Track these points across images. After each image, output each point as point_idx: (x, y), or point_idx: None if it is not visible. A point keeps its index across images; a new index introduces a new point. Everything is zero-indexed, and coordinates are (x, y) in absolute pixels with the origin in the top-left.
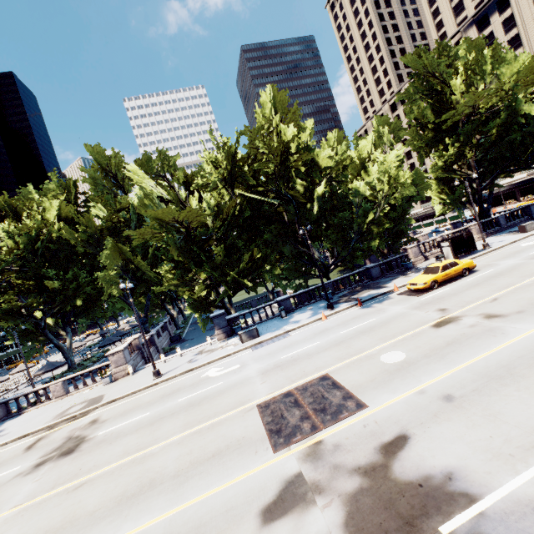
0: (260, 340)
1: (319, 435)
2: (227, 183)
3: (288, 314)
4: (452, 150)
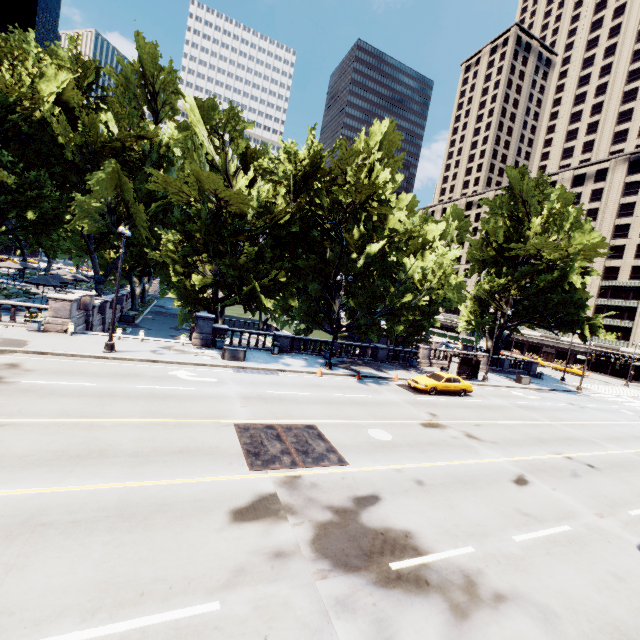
0: (245, 366)
1: (299, 471)
2: (296, 186)
3: (280, 354)
4: (503, 279)
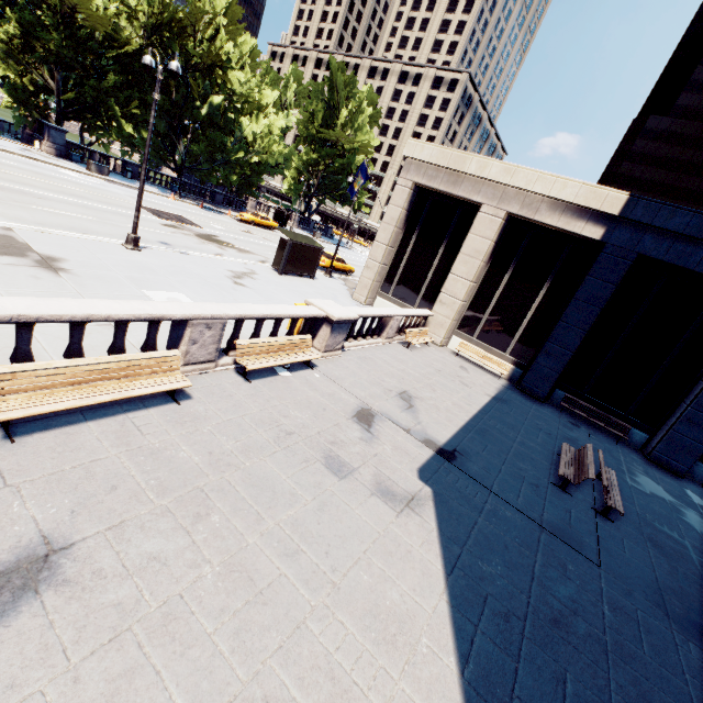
0: (113, 180)
1: (182, 224)
2: (152, 29)
3: (132, 179)
4: (314, 156)
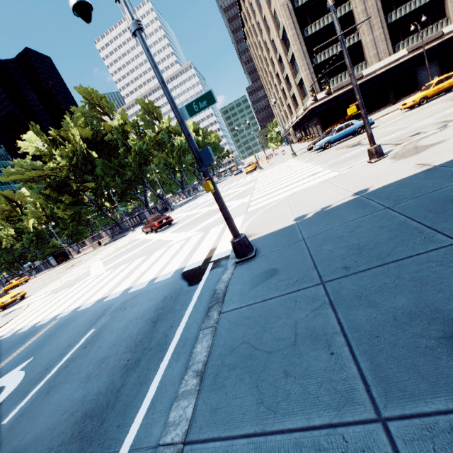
0: None
1: None
2: None
3: None
4: None
